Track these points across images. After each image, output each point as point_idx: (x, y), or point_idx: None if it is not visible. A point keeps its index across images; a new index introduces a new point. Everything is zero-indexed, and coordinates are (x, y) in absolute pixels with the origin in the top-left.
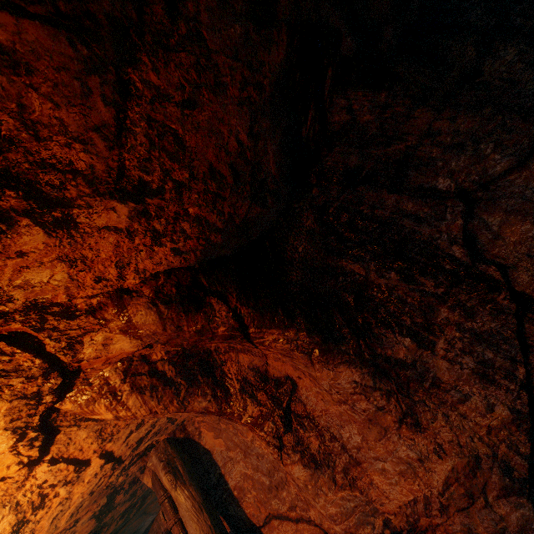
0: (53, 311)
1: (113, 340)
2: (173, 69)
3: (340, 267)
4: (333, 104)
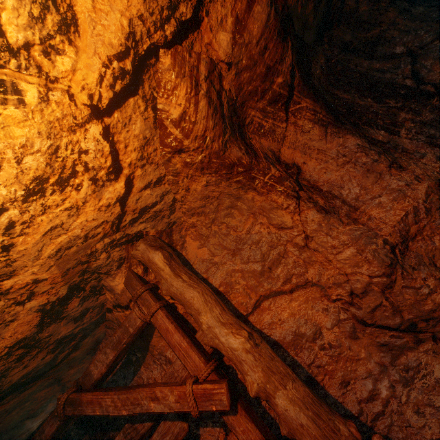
0: None
1: (225, 25)
2: None
3: (336, 94)
4: None
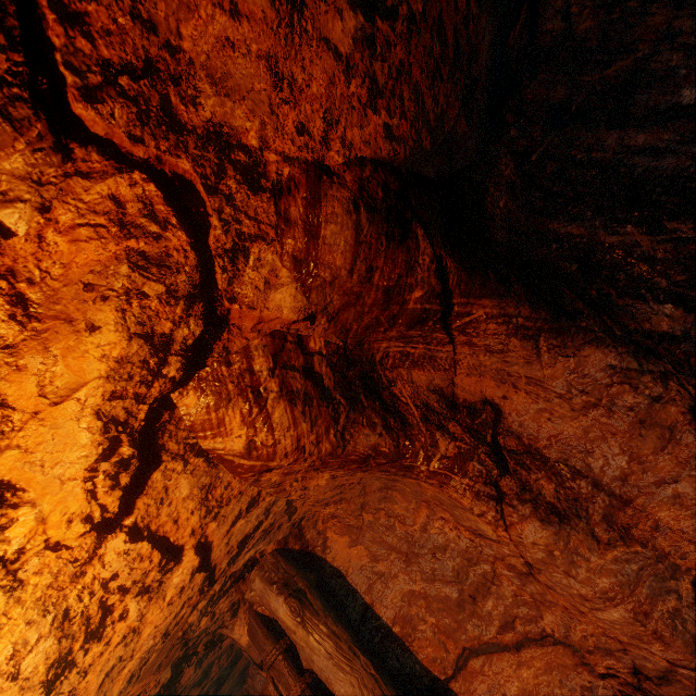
0: (237, 161)
1: (276, 281)
2: None
3: (551, 231)
4: (547, 6)
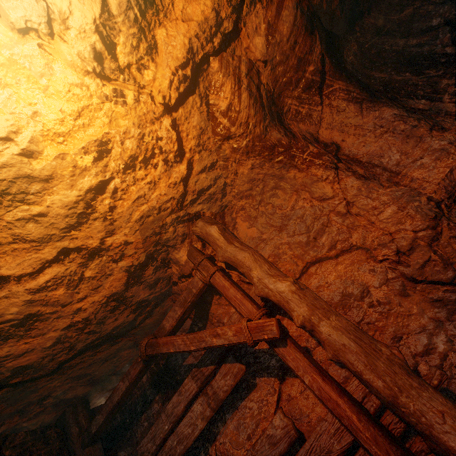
0: None
1: (259, 31)
2: None
3: (371, 75)
4: None
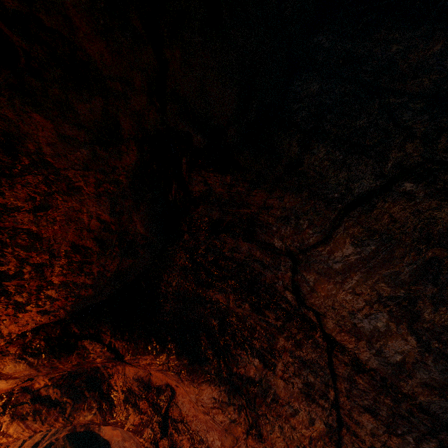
0: None
1: None
2: (21, 188)
3: (208, 296)
4: (192, 179)
